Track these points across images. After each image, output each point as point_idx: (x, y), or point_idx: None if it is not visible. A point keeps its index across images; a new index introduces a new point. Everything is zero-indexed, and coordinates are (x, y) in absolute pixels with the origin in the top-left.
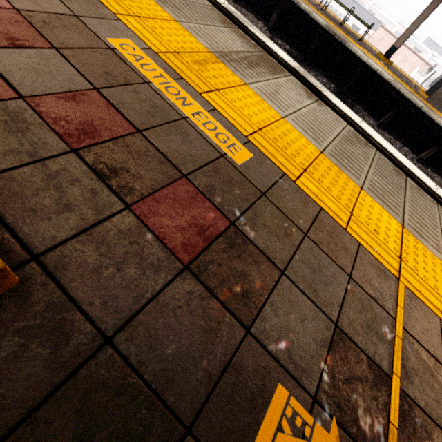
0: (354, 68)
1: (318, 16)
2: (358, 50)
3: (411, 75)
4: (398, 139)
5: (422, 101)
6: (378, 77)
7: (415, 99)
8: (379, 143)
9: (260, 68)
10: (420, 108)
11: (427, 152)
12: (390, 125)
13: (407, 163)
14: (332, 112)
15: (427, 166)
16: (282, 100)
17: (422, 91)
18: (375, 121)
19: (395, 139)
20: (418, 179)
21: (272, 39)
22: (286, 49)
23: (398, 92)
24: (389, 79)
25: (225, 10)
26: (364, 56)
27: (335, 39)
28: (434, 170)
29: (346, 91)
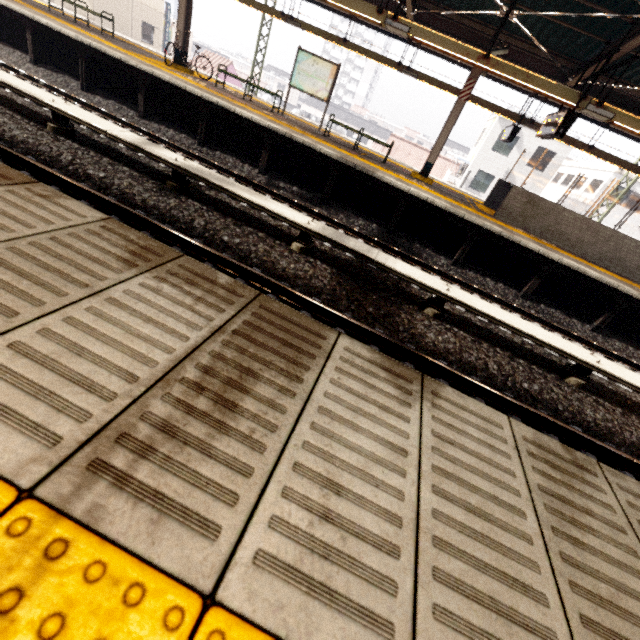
0: (394, 199)
1: (323, 147)
2: (391, 178)
3: (445, 179)
4: (485, 274)
5: (493, 222)
6: (431, 206)
7: (488, 225)
8: (488, 315)
9: (255, 385)
10: (499, 235)
11: (530, 285)
12: (467, 259)
13: (539, 332)
14: (465, 402)
15: (537, 301)
16: (361, 520)
17: (479, 204)
18: (447, 258)
19: (482, 275)
20: (568, 355)
21: (270, 183)
22: (295, 192)
23: (462, 219)
24: (446, 207)
25: (181, 169)
26: (403, 186)
27: (357, 171)
28: (548, 304)
29: (394, 228)
